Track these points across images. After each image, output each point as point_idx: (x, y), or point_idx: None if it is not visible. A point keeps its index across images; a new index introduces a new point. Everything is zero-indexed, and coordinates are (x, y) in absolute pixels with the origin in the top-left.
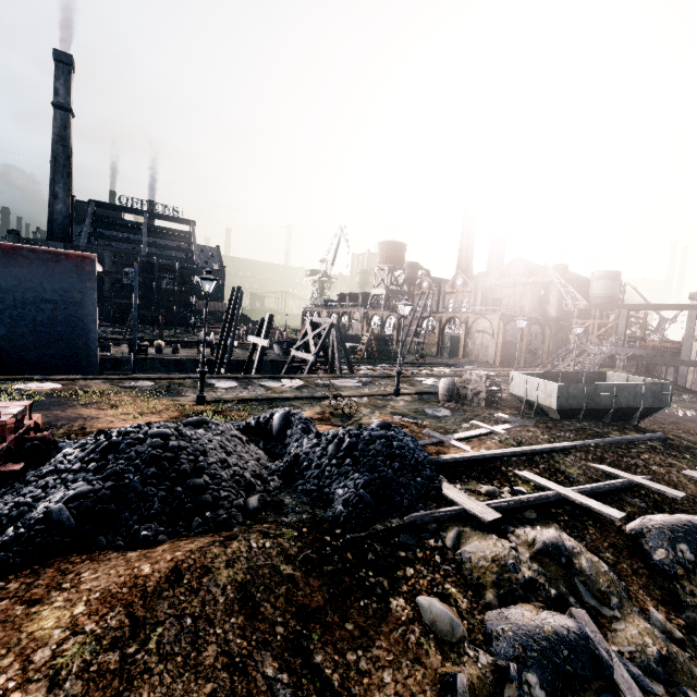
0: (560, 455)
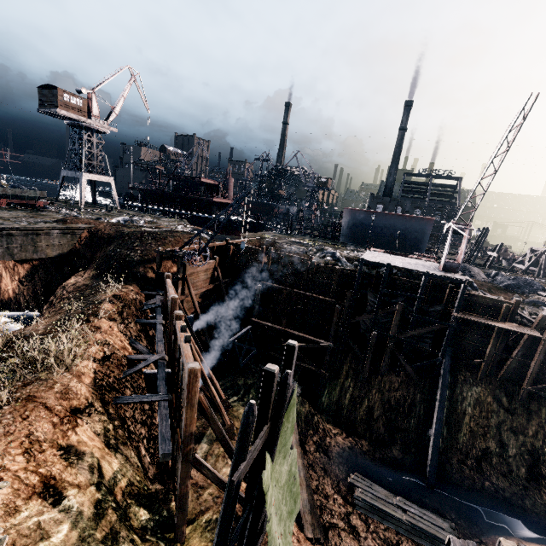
0: None
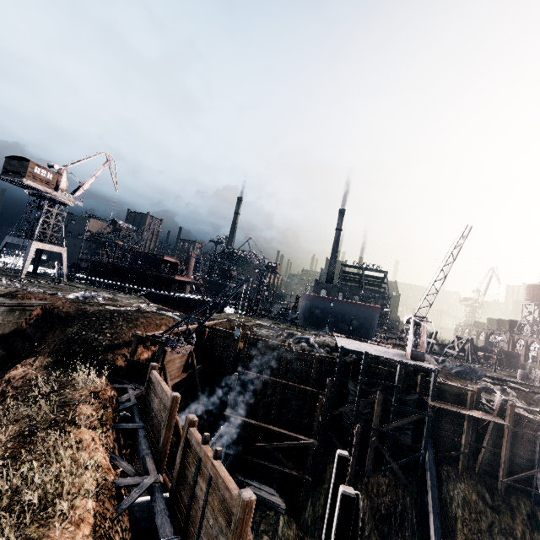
0: (535, 387)
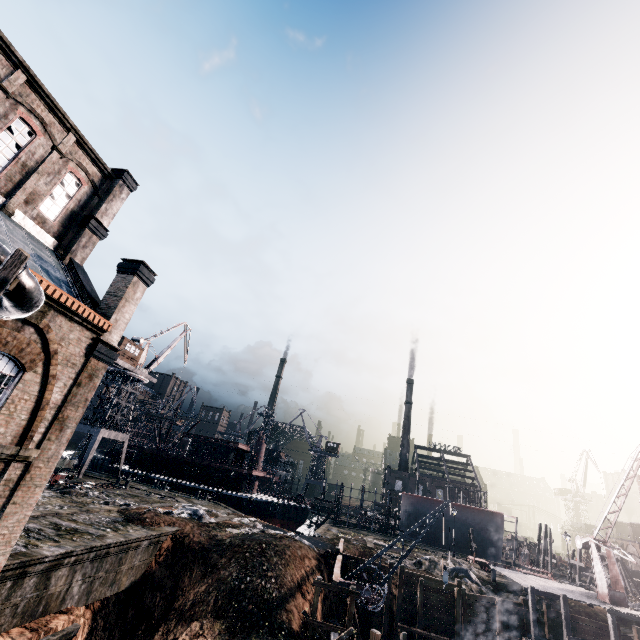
0: None
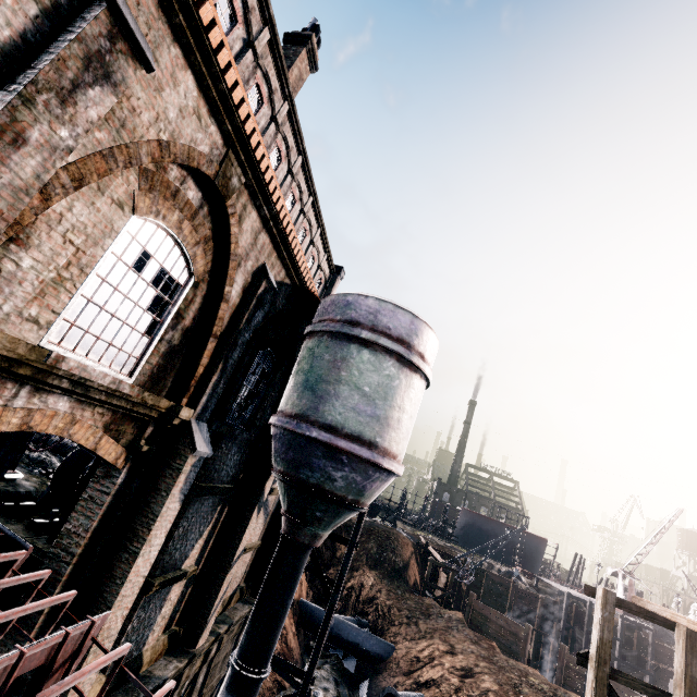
0: None
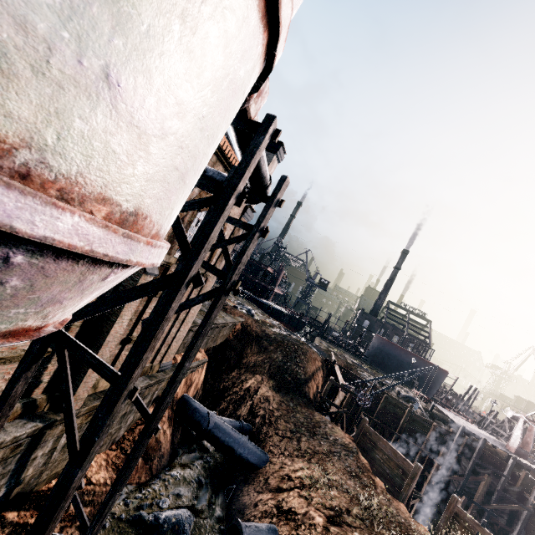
0: None
